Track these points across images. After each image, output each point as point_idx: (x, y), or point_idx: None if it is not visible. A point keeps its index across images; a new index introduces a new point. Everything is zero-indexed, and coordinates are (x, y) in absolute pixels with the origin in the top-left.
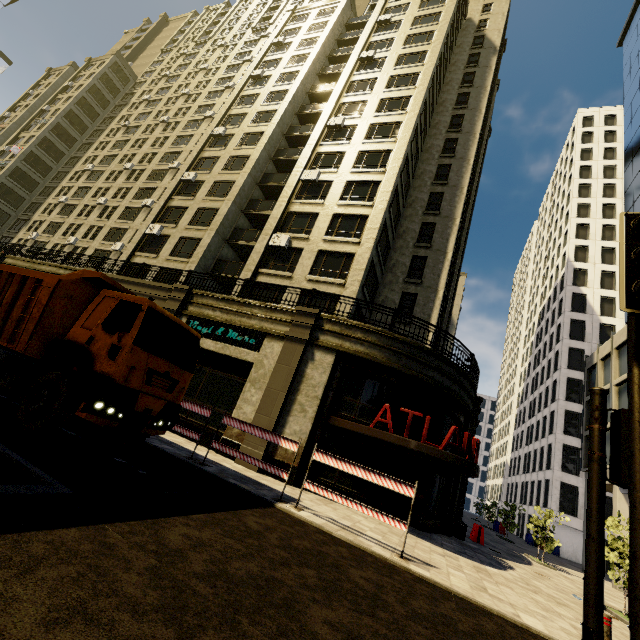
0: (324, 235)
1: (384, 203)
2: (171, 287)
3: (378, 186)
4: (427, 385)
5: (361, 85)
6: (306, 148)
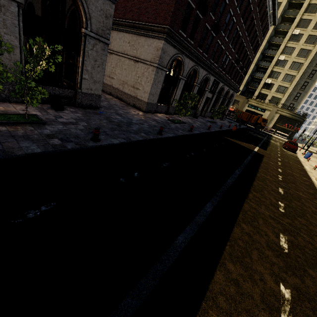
0: (281, 80)
1: (301, 73)
2: (244, 97)
3: (302, 65)
4: (294, 119)
5: (313, 7)
6: (282, 44)
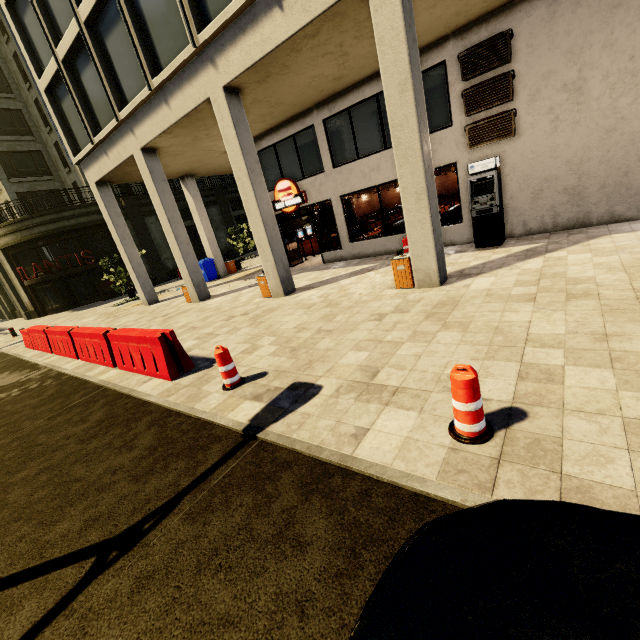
0: None
1: None
2: None
3: None
4: (45, 236)
5: None
6: None
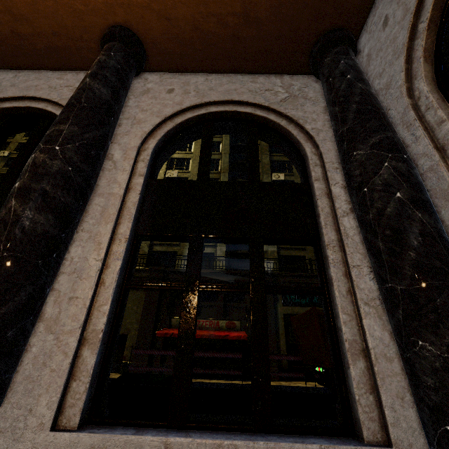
0: None
1: None
2: None
3: None
4: None
5: None
6: (264, 157)
